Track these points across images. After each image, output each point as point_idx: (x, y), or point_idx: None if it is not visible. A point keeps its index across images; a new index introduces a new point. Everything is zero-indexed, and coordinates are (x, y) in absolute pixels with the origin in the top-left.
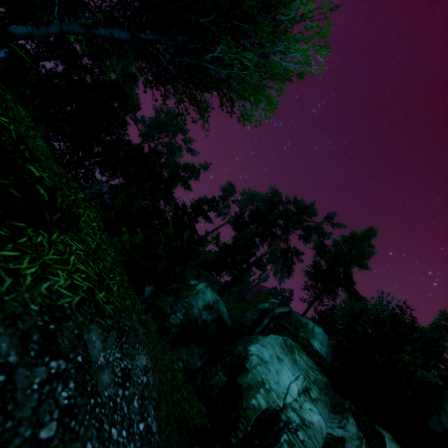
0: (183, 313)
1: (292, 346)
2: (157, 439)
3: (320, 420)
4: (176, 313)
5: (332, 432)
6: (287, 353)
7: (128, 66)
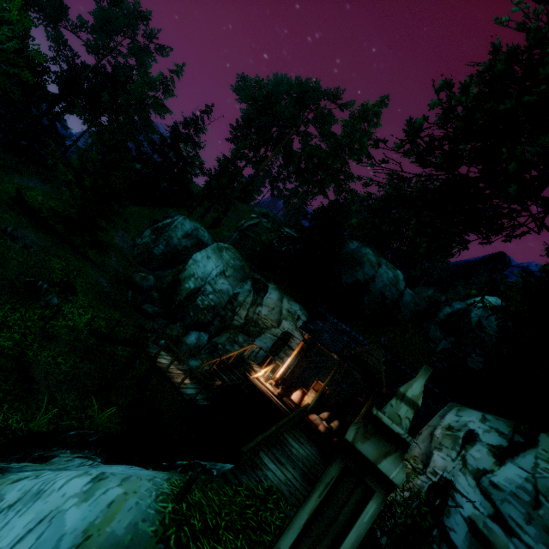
0: (164, 245)
1: (224, 248)
2: None
3: (229, 287)
4: (158, 246)
5: (235, 292)
6: (216, 253)
7: None
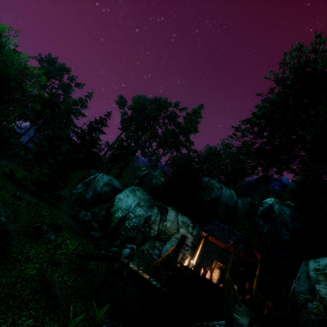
0: (92, 192)
1: (136, 189)
2: (6, 221)
3: (144, 212)
4: (88, 193)
5: (148, 215)
6: (132, 192)
7: None
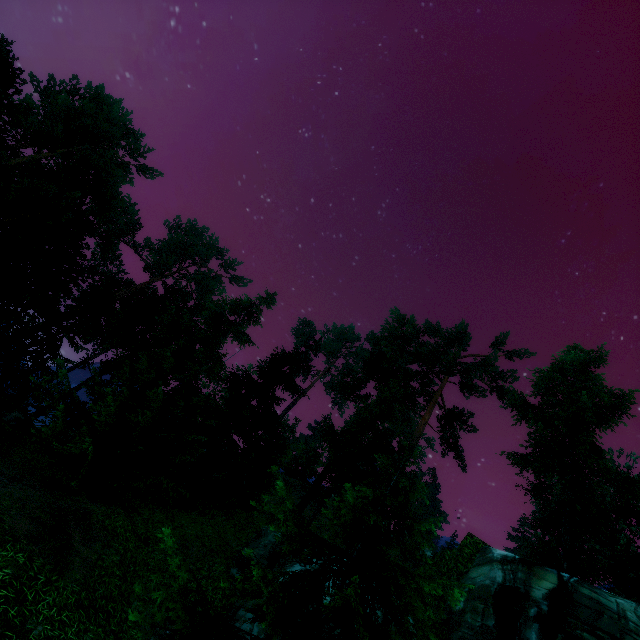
0: None
1: None
2: None
3: None
4: None
5: None
6: None
7: (108, 149)
